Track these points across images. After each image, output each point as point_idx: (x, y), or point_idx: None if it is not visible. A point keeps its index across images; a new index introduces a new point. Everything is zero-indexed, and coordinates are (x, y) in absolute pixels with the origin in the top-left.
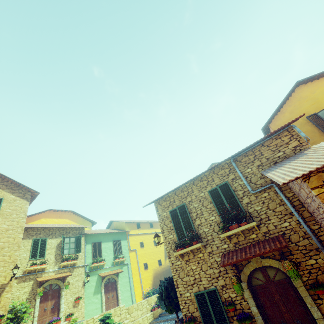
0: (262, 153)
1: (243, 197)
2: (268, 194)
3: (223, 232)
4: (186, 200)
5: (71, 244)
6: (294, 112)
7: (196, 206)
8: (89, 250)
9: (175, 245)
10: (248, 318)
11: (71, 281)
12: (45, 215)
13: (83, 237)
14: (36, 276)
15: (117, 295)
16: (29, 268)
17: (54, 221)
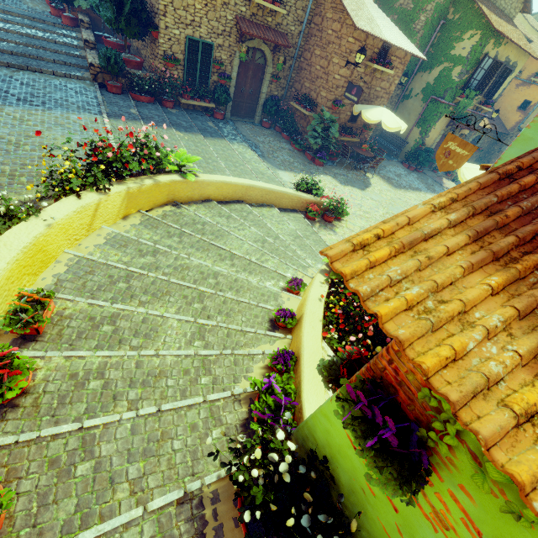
0: None
1: None
2: None
3: None
4: None
5: None
6: None
7: None
8: None
9: None
10: (230, 79)
11: None
12: None
13: None
14: None
15: None
16: None
17: None
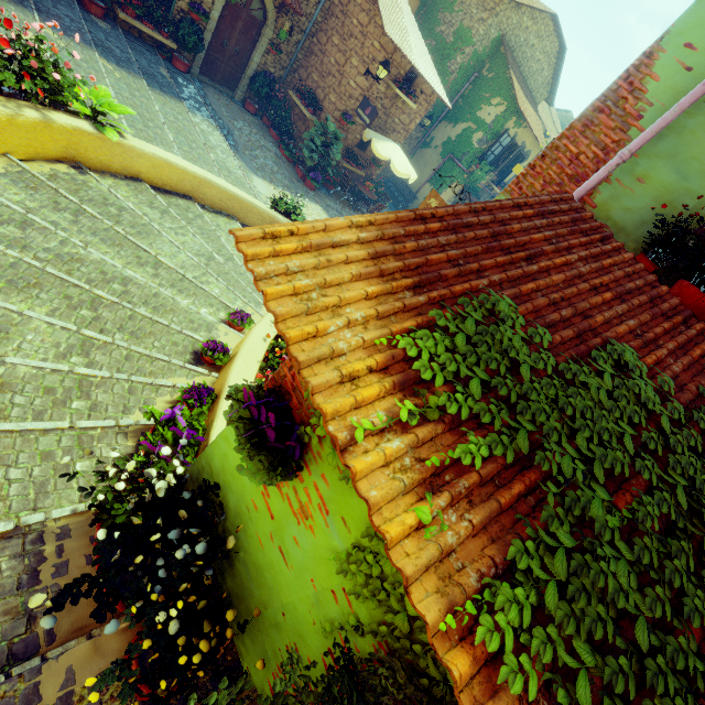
0: None
1: None
2: None
3: None
4: None
5: None
6: None
7: None
8: None
9: None
10: (207, 18)
11: None
12: None
13: None
14: None
15: None
16: None
17: None
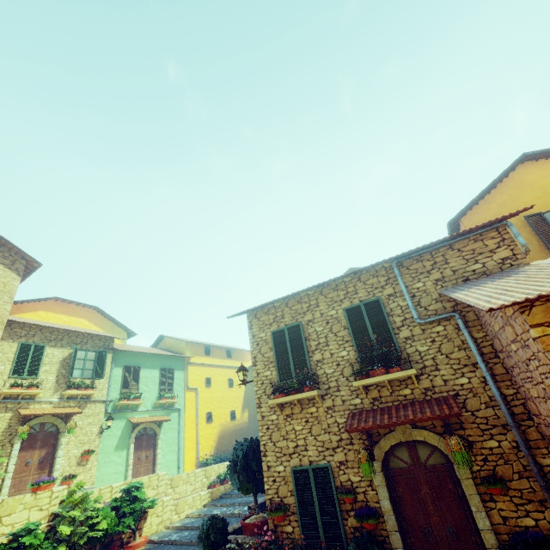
0: (448, 261)
1: (402, 328)
2: (443, 329)
3: (357, 379)
4: (304, 318)
5: (88, 362)
6: (506, 205)
7: (320, 330)
8: (118, 378)
9: (273, 388)
10: (374, 516)
11: (79, 423)
12: (47, 307)
13: (111, 353)
14: (18, 405)
15: (154, 457)
16: (8, 391)
17: (61, 320)
